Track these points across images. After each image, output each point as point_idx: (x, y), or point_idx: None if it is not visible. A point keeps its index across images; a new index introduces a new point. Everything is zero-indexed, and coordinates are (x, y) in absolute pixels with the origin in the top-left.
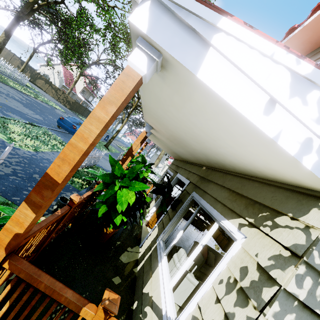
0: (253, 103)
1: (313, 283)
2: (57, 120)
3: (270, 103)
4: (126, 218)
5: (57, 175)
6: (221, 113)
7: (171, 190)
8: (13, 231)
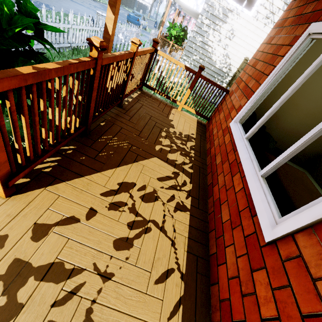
0: (186, 1)
1: (197, 28)
2: (127, 17)
3: (188, 0)
4: (175, 42)
5: (164, 21)
6: (184, 3)
7: (186, 29)
8: (160, 31)
